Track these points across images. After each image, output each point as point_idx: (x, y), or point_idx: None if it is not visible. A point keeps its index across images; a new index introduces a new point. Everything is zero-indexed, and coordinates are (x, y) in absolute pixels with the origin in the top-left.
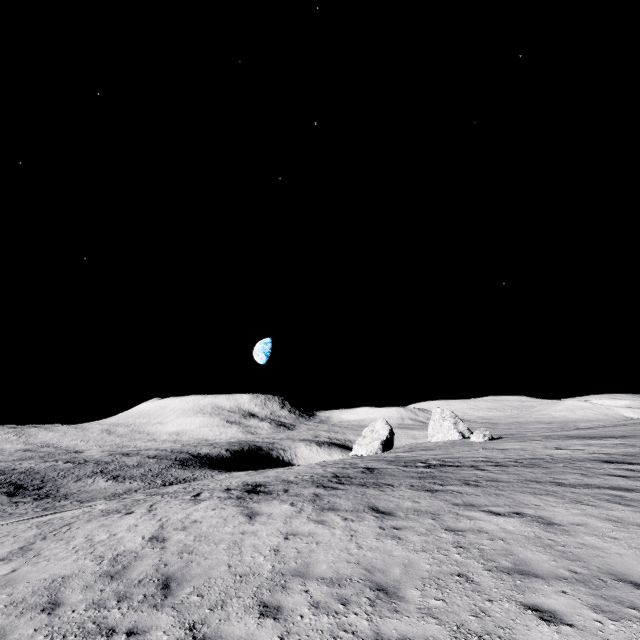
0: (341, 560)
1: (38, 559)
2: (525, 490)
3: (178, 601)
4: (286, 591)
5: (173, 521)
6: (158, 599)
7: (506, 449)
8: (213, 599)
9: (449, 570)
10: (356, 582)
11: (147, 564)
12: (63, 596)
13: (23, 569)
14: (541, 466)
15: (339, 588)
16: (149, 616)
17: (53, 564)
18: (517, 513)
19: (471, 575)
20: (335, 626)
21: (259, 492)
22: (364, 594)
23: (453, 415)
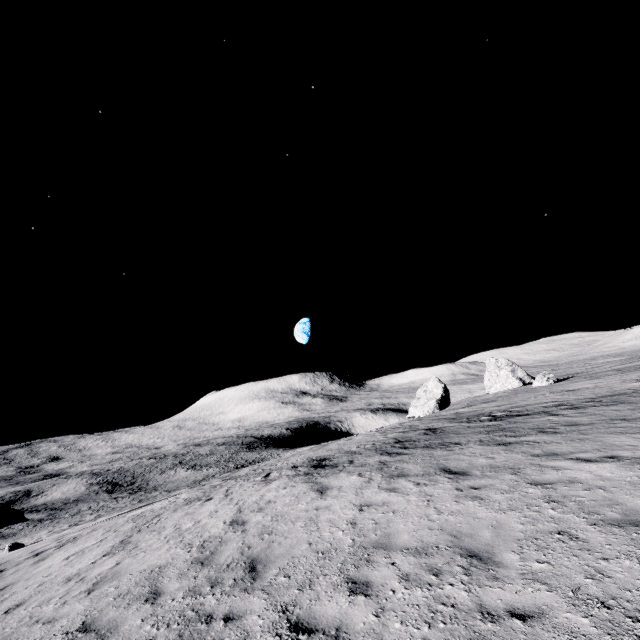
0: (422, 528)
1: (136, 551)
2: (613, 431)
3: (267, 583)
4: (371, 565)
5: (249, 504)
6: (247, 582)
7: (577, 389)
8: (300, 579)
9: (546, 528)
10: (444, 550)
11: (232, 548)
12: (162, 585)
13: (125, 562)
14: (625, 402)
15: (427, 558)
16: (242, 600)
17: (149, 555)
18: (611, 457)
19: (574, 532)
20: (431, 599)
21: (325, 466)
22: (455, 562)
23: (509, 363)
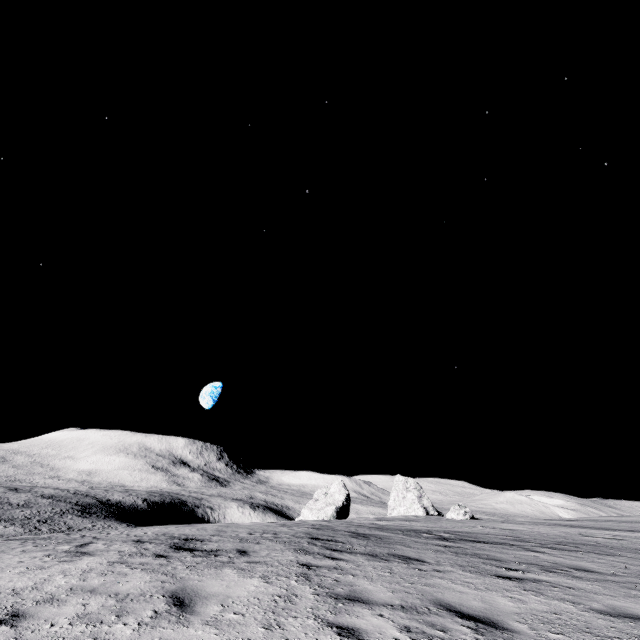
0: None
1: None
2: None
3: None
4: None
5: None
6: None
7: (514, 529)
8: None
9: None
10: None
11: None
12: None
13: None
14: (621, 555)
15: None
16: None
17: None
18: None
19: None
20: None
21: (194, 550)
22: None
23: (418, 486)
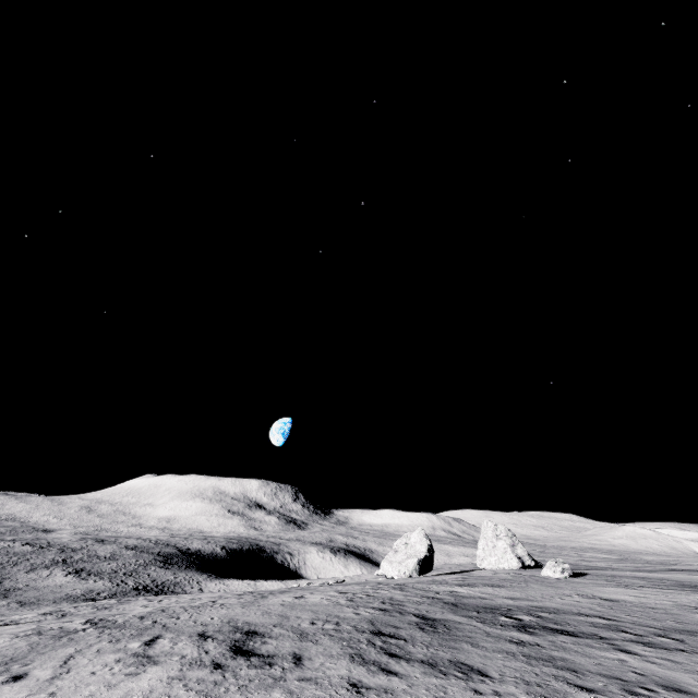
0: None
1: None
2: None
3: None
4: None
5: None
6: None
7: (616, 601)
8: None
9: None
10: None
11: None
12: None
13: None
14: None
15: None
16: None
17: None
18: None
19: None
20: None
21: (251, 655)
22: None
23: (509, 533)
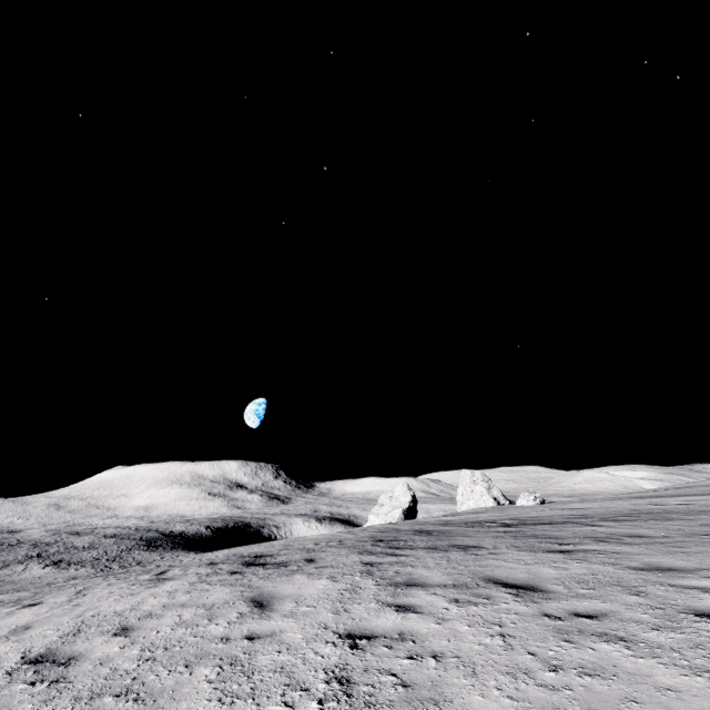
0: (541, 708)
1: None
2: None
3: None
4: None
5: (105, 616)
6: None
7: (583, 508)
8: None
9: None
10: None
11: None
12: None
13: None
14: (680, 518)
15: None
16: None
17: None
18: None
19: None
20: None
21: (265, 564)
22: None
23: (486, 478)
